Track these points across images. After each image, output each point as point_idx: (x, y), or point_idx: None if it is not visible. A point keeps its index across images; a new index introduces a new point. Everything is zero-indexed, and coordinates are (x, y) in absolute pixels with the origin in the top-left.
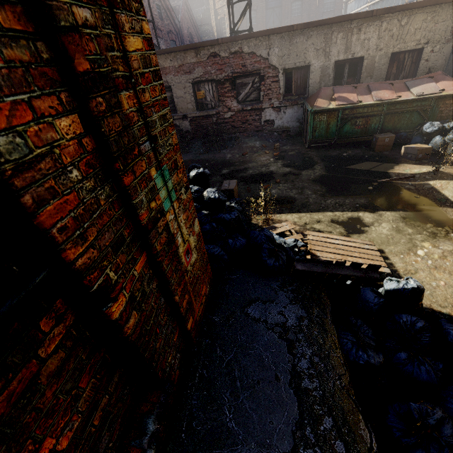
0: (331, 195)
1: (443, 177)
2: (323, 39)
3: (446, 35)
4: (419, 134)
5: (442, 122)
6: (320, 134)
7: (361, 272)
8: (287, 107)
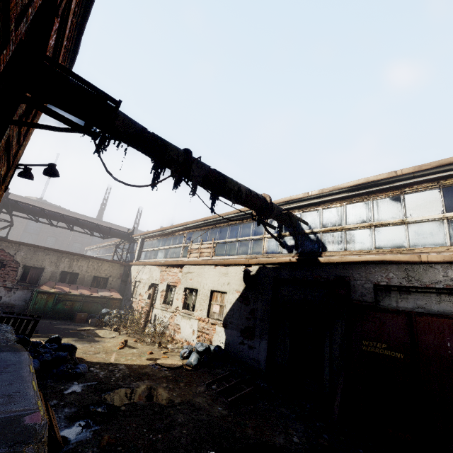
0: (34, 334)
1: (102, 328)
2: (56, 258)
3: (118, 275)
4: (100, 314)
5: (112, 310)
6: (40, 307)
7: (33, 318)
8: (19, 289)
